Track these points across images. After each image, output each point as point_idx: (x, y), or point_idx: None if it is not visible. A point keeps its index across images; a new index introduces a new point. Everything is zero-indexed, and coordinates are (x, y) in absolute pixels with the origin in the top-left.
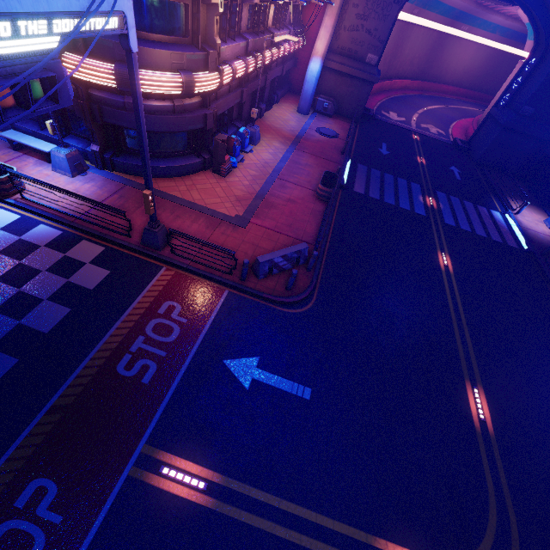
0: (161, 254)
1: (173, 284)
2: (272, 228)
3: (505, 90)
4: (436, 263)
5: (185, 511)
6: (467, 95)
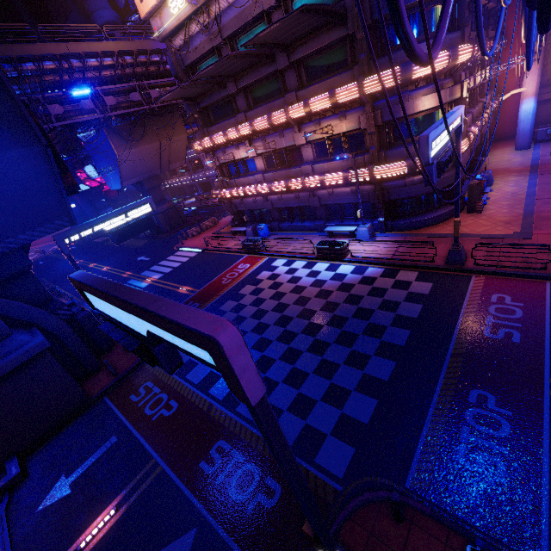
0: (466, 267)
1: (489, 284)
2: None
3: None
4: None
5: None
6: None
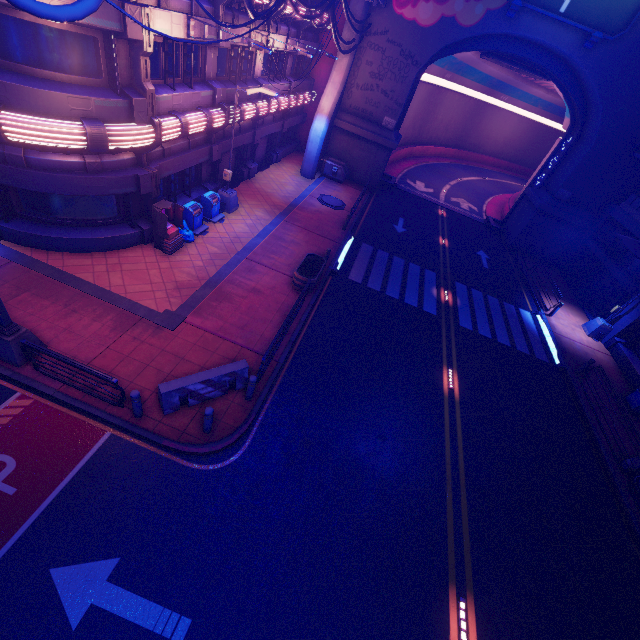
0: (19, 372)
1: (20, 422)
2: (215, 330)
3: (541, 169)
4: (439, 384)
5: None
6: (509, 168)
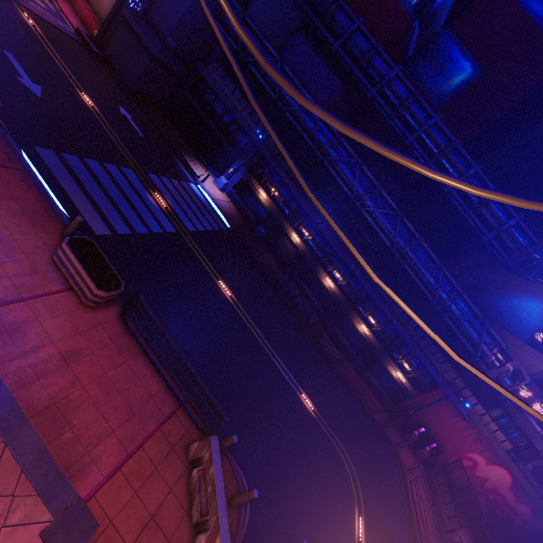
0: None
1: None
2: (124, 454)
3: None
4: (226, 299)
5: None
6: None
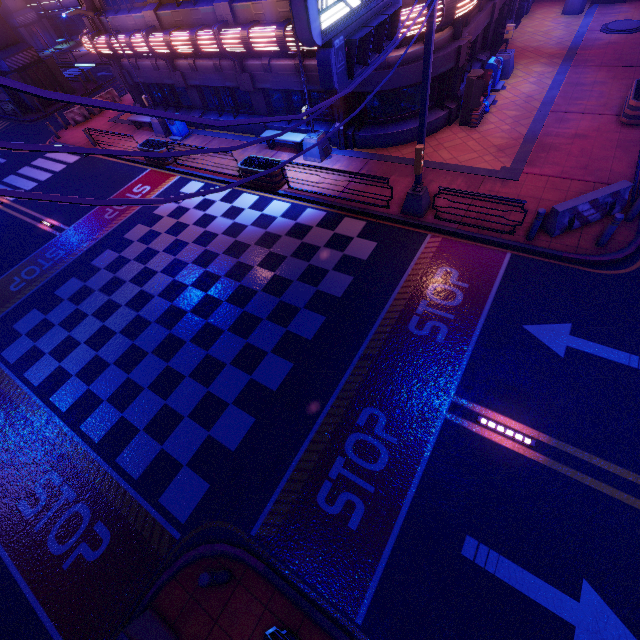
0: (424, 221)
1: (442, 250)
2: (557, 175)
3: None
4: None
5: (513, 460)
6: None
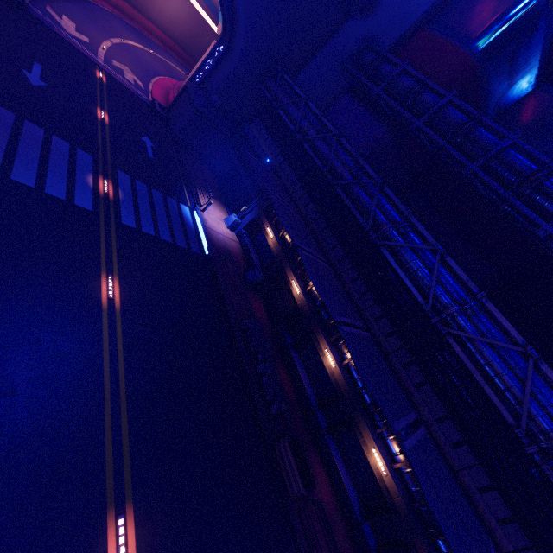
0: None
1: None
2: None
3: (200, 67)
4: (96, 297)
5: None
6: (175, 50)
